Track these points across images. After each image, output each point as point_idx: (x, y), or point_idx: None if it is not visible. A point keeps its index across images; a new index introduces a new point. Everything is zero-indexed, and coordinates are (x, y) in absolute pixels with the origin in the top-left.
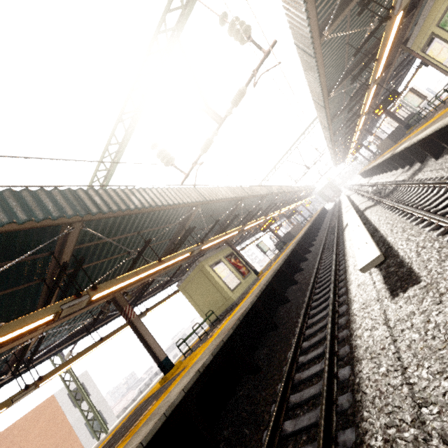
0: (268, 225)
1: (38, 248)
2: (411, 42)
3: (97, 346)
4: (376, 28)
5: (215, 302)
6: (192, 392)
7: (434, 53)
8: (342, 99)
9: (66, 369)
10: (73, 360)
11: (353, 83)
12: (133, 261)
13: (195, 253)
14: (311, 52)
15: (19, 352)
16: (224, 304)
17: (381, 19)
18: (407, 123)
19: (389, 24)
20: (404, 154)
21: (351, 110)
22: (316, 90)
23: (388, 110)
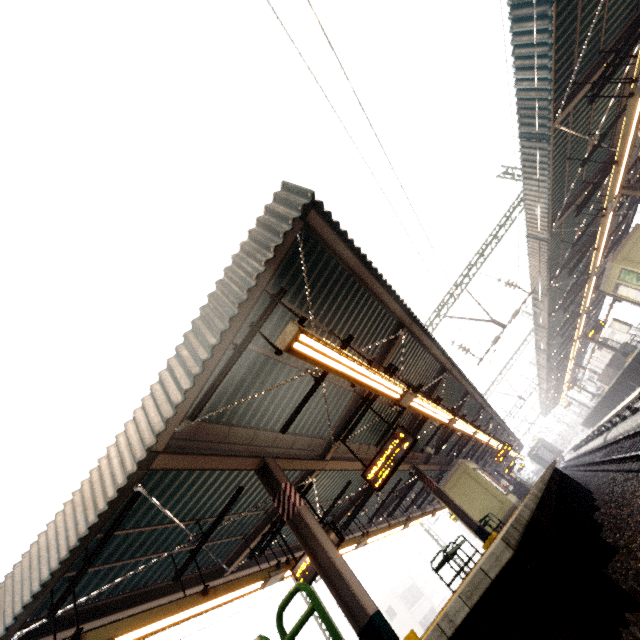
0: (503, 452)
1: (435, 381)
2: (602, 288)
3: (386, 534)
4: (576, 281)
5: (488, 509)
6: (556, 471)
7: (623, 293)
8: (553, 326)
9: (373, 541)
10: (380, 532)
11: (560, 314)
12: (436, 429)
13: (473, 436)
14: (545, 293)
15: (350, 503)
16: (500, 509)
17: (578, 277)
18: (623, 351)
19: (589, 280)
20: (635, 369)
21: (563, 335)
22: (541, 316)
23: (596, 340)
